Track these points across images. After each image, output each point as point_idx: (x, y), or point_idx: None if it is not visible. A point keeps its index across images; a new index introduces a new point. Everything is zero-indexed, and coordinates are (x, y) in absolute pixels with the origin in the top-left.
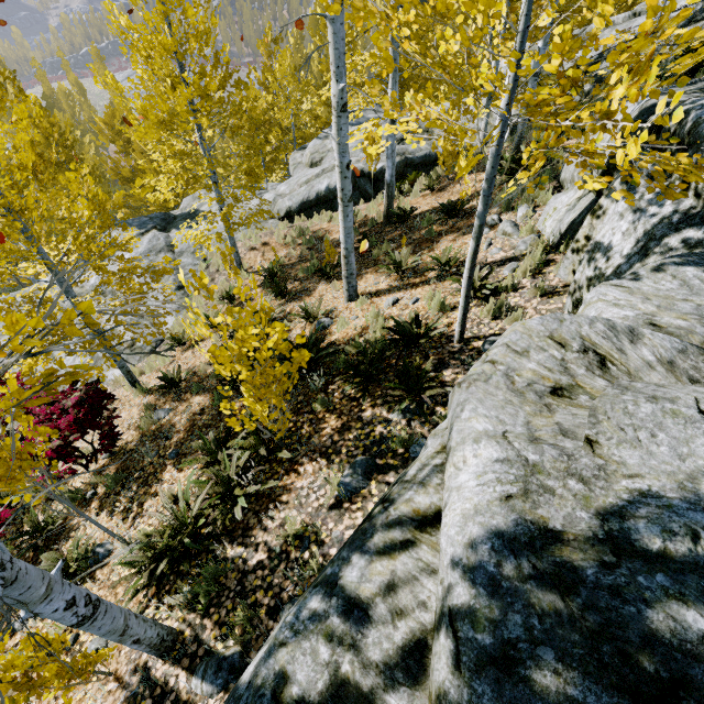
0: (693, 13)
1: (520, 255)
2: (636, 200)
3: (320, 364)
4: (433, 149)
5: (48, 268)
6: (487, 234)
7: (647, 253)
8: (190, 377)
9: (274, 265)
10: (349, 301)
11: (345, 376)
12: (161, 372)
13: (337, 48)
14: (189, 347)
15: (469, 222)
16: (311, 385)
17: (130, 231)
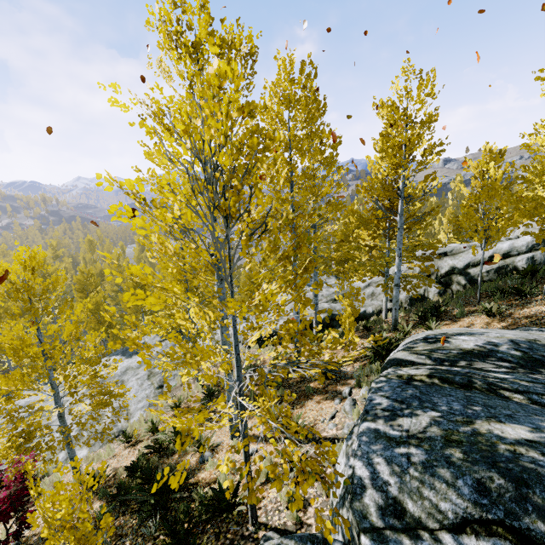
0: (531, 245)
1: (342, 438)
2: (348, 445)
3: (158, 511)
4: (337, 318)
5: (52, 388)
6: (337, 405)
7: (344, 502)
8: (110, 478)
9: (219, 383)
10: (232, 439)
11: (164, 532)
12: (92, 469)
13: (219, 297)
14: (132, 444)
15: (334, 387)
16: (145, 531)
17: (155, 338)
